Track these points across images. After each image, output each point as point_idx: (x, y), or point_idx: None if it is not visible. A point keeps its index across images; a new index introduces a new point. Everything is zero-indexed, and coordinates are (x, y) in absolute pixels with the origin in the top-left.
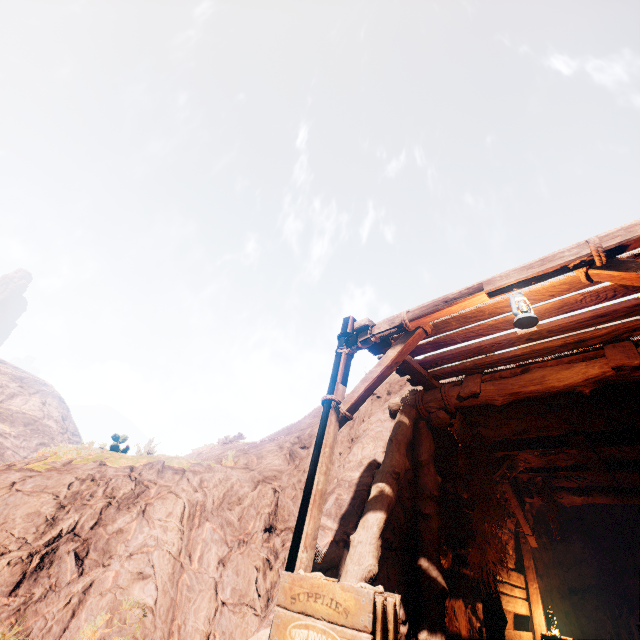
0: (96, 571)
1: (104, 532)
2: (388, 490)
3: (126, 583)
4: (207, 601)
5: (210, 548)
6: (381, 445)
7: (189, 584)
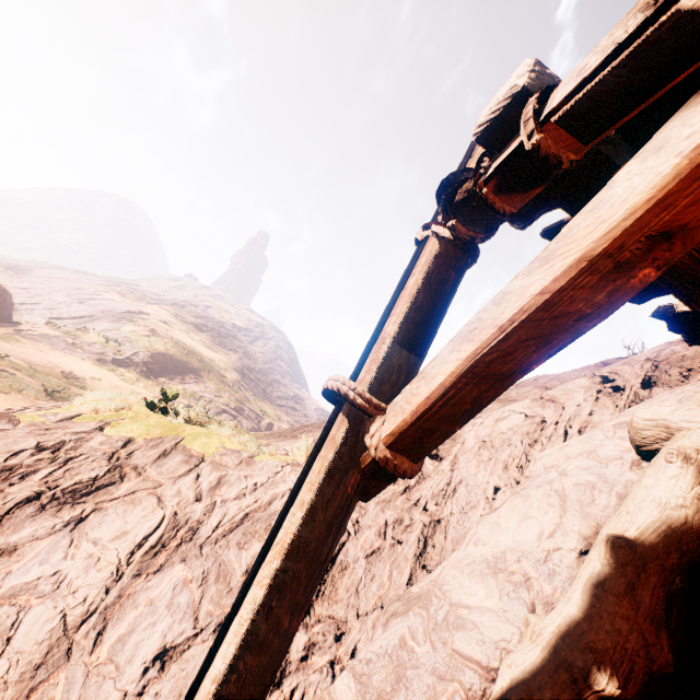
0: None
1: None
2: None
3: None
4: None
5: (155, 621)
6: (577, 531)
7: (57, 698)
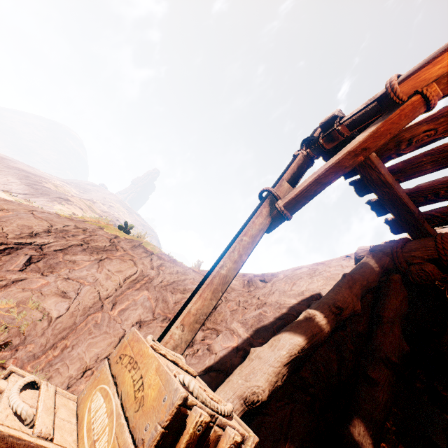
0: (34, 274)
1: (61, 257)
2: (319, 320)
3: (48, 293)
4: (106, 343)
5: (136, 308)
6: (332, 284)
7: (98, 322)
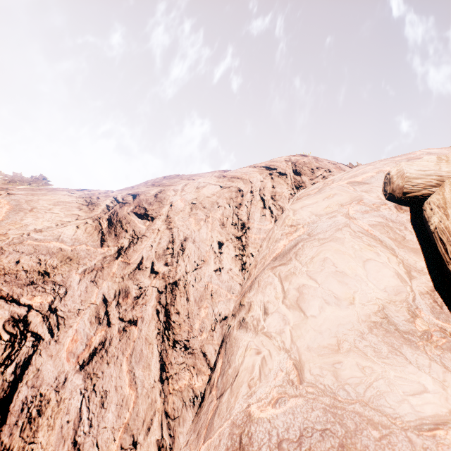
0: None
1: None
2: None
3: None
4: None
5: None
6: (425, 267)
7: None
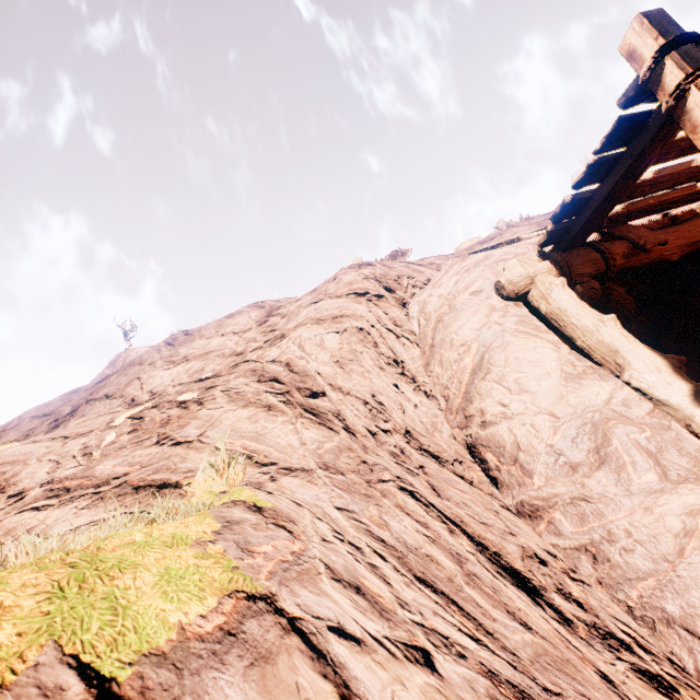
0: None
1: None
2: None
3: None
4: None
5: None
6: (558, 339)
7: None
